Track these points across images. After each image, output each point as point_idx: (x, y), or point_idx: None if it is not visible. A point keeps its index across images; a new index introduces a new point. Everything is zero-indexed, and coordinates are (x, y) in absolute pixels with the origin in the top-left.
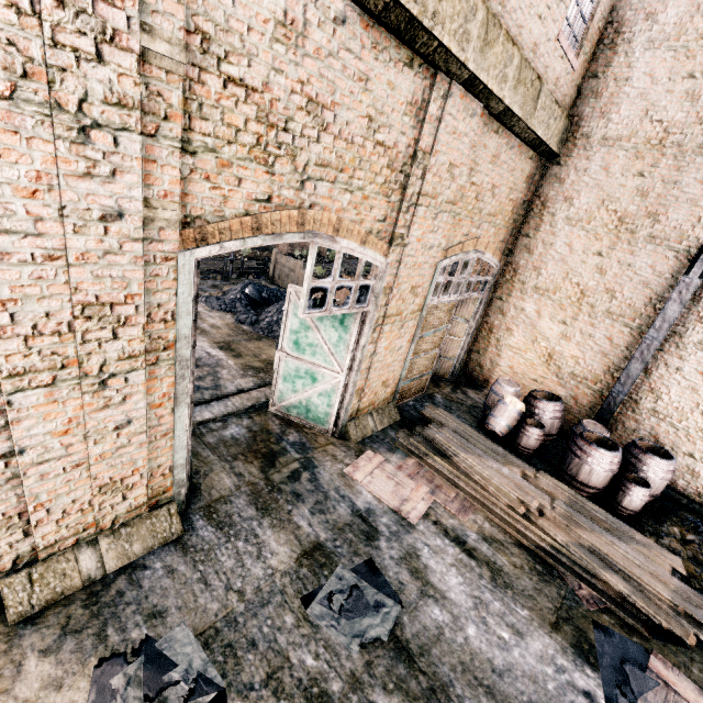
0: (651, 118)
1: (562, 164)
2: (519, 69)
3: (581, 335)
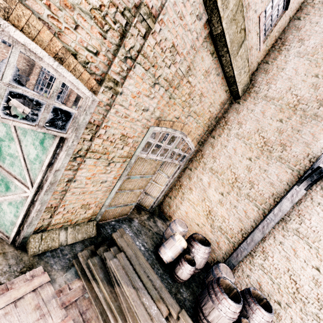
0: (292, 92)
1: (241, 103)
2: (236, 7)
3: (230, 204)
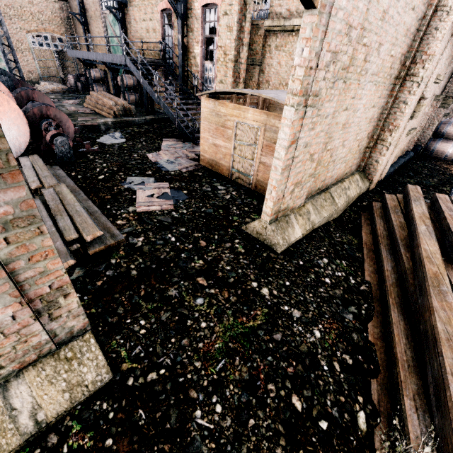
0: None
1: (69, 2)
2: None
3: None
